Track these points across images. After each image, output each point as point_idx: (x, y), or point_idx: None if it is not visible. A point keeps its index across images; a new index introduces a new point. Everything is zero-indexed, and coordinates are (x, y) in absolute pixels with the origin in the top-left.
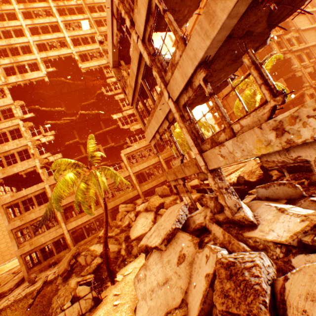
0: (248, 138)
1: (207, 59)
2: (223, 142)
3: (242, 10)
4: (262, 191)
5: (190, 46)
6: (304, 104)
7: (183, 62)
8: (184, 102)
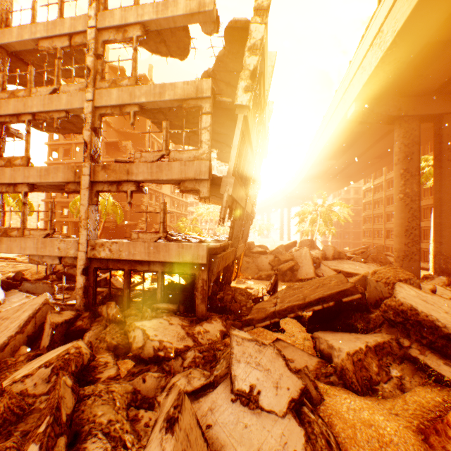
0: (30, 242)
1: (36, 184)
2: (14, 236)
3: (62, 184)
4: (28, 285)
5: (30, 170)
6: (57, 239)
7: (19, 171)
8: (2, 191)
